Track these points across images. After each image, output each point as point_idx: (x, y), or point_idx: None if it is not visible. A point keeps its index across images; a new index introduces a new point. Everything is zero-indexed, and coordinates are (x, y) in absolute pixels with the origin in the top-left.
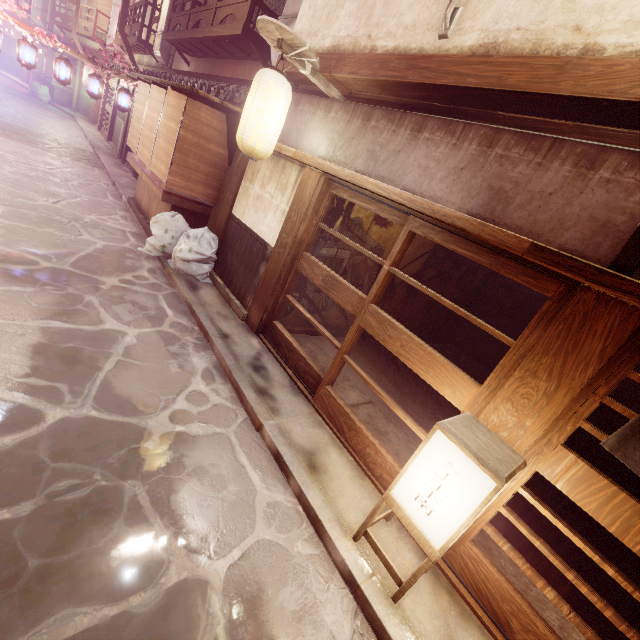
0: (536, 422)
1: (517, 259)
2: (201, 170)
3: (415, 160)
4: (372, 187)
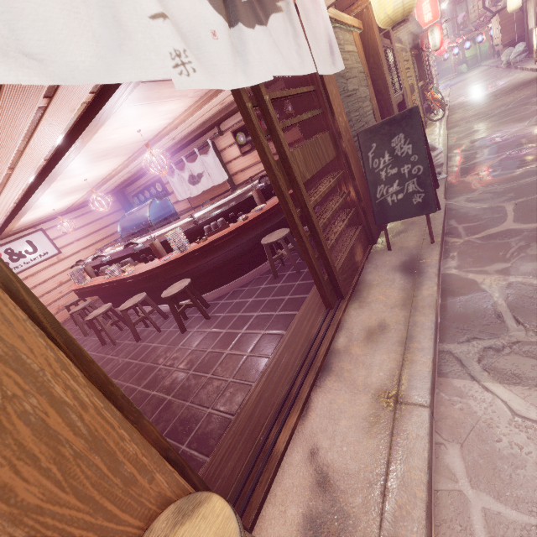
0: None
1: None
2: (512, 27)
3: None
4: None
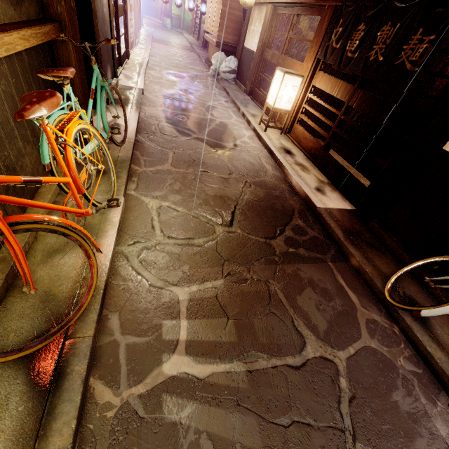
0: (310, 64)
1: (315, 6)
2: (231, 27)
3: None
4: (284, 0)
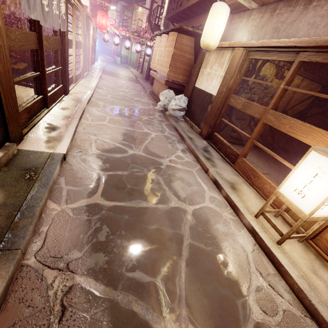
0: None
1: None
2: (181, 68)
3: (305, 21)
4: (275, 44)
